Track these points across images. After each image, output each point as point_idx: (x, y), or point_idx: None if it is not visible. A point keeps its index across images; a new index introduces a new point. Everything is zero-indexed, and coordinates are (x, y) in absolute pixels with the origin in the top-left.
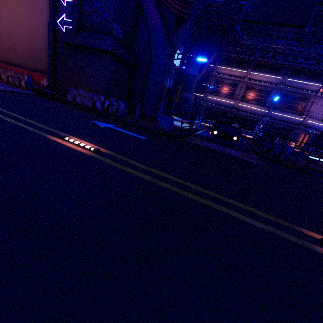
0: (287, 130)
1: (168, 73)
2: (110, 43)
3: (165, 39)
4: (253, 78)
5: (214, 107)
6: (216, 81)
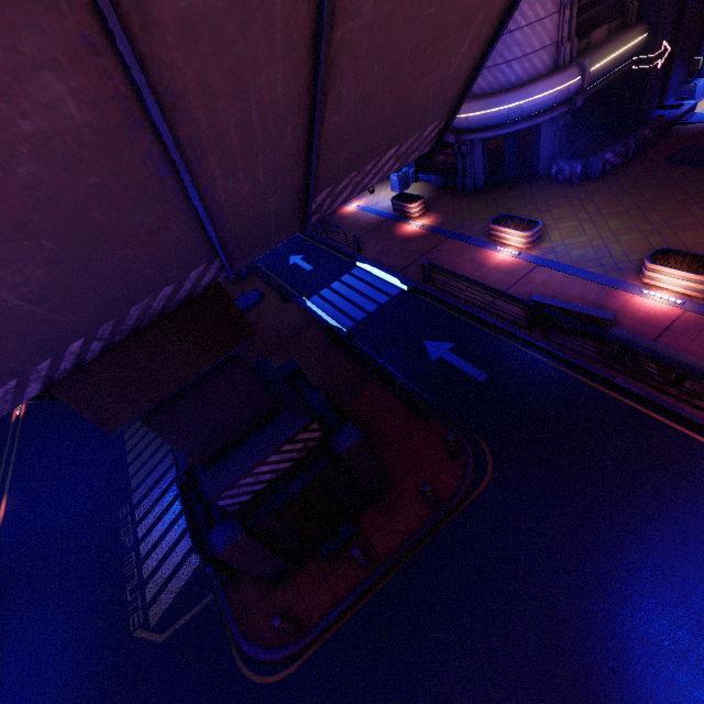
0: (452, 145)
1: None
2: None
3: None
4: None
5: None
6: None
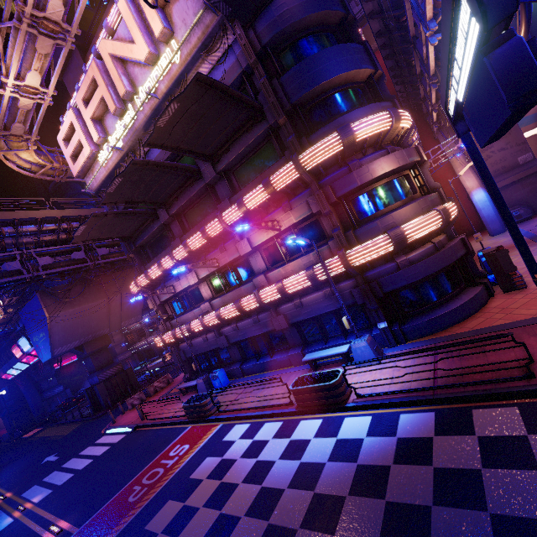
0: None
1: (54, 387)
2: (3, 414)
3: (30, 388)
4: (143, 321)
5: (147, 347)
6: (137, 331)
